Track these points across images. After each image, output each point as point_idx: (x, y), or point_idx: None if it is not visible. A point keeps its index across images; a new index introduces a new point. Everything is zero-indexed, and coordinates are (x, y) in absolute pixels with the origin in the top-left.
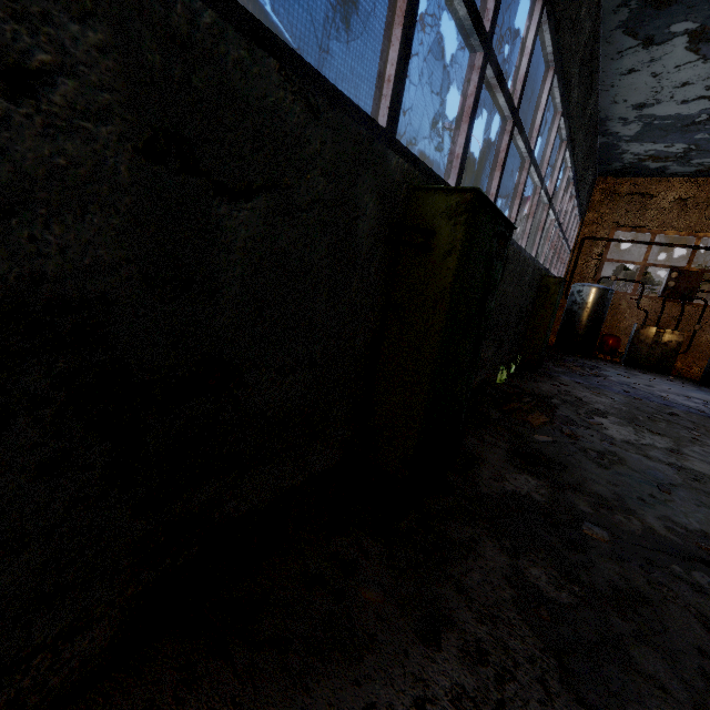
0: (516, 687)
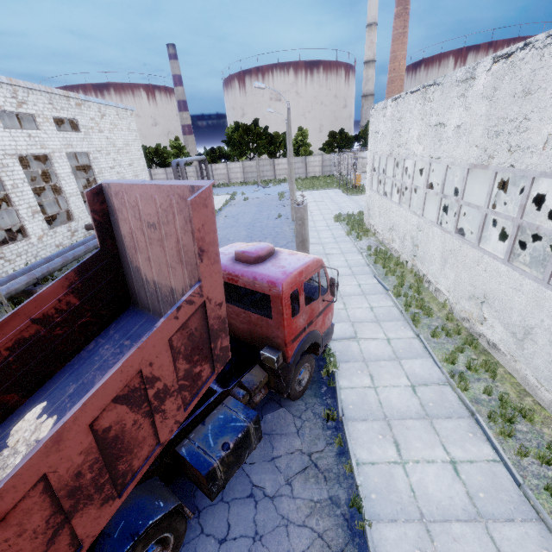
0: None
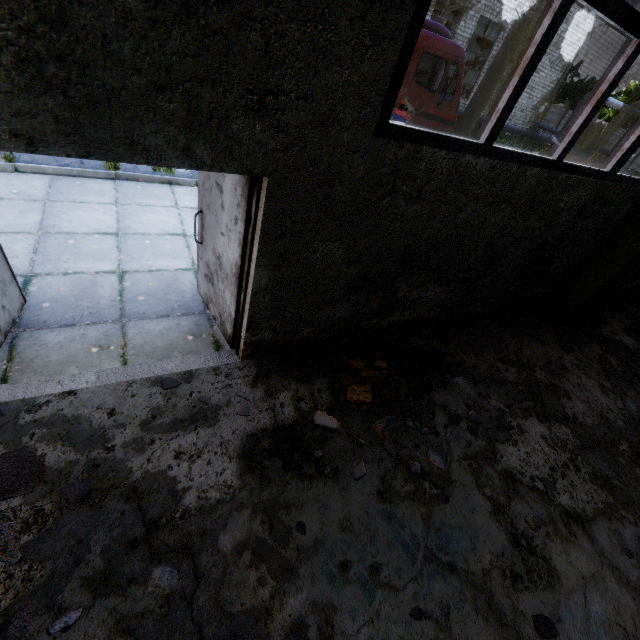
0: (589, 369)
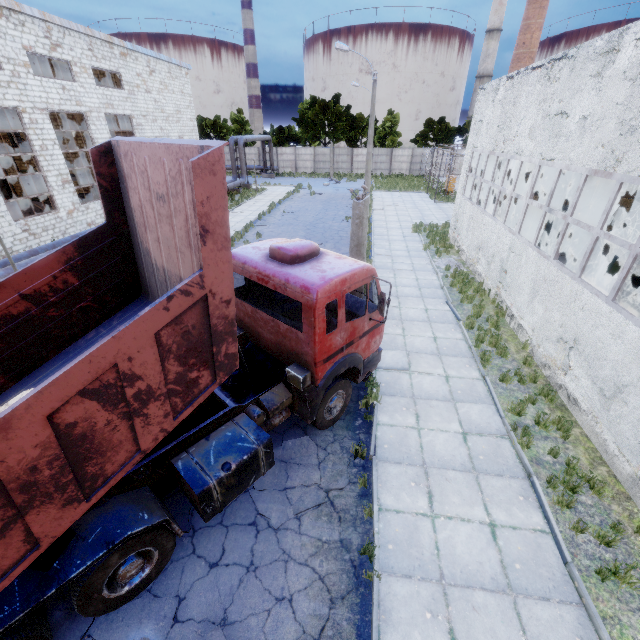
0: None
